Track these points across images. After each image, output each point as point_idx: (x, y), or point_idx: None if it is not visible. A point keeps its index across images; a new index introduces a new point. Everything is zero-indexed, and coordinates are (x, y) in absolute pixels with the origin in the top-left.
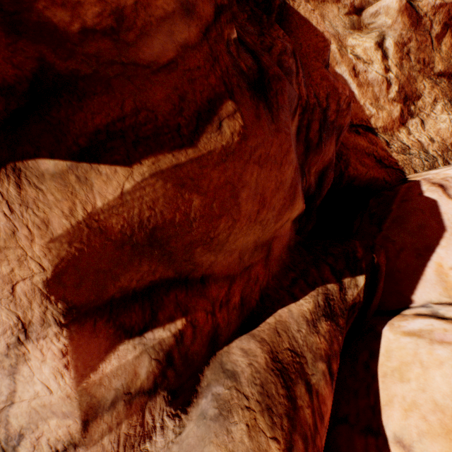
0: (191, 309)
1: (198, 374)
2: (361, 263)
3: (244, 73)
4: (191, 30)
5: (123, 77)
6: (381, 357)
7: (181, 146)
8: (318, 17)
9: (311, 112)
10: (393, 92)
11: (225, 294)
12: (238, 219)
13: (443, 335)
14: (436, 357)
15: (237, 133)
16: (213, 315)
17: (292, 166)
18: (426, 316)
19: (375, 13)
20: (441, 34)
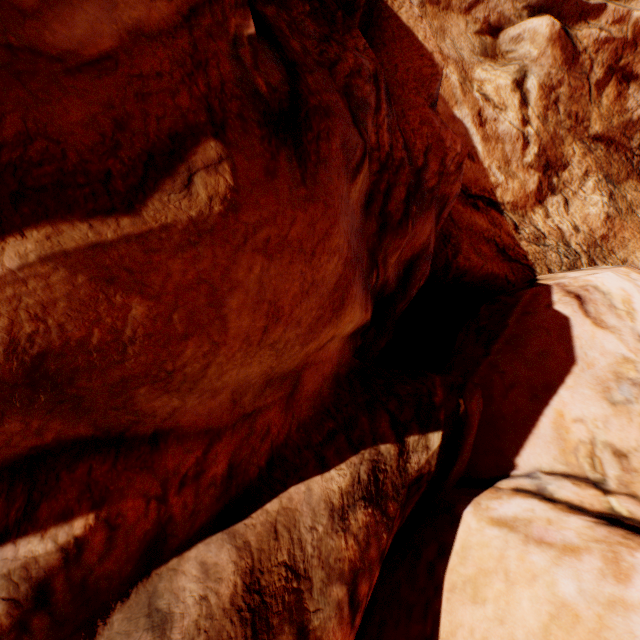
0: (115, 495)
1: (98, 621)
2: (438, 413)
3: (261, 95)
4: (158, 5)
5: (9, 72)
6: (453, 557)
7: (110, 211)
8: (428, 28)
9: (394, 172)
10: (531, 154)
11: (196, 461)
12: (223, 342)
13: (544, 531)
14: (529, 567)
15: (221, 199)
16: (163, 501)
17: (337, 256)
18: (529, 494)
19: (517, 37)
20: (603, 82)
